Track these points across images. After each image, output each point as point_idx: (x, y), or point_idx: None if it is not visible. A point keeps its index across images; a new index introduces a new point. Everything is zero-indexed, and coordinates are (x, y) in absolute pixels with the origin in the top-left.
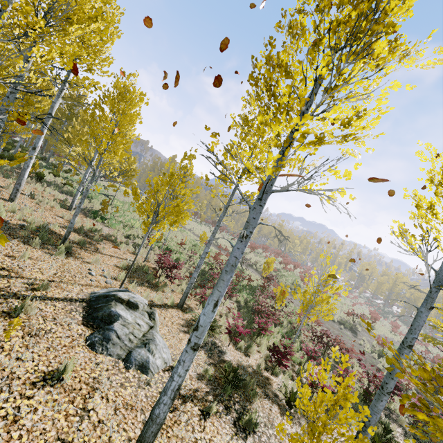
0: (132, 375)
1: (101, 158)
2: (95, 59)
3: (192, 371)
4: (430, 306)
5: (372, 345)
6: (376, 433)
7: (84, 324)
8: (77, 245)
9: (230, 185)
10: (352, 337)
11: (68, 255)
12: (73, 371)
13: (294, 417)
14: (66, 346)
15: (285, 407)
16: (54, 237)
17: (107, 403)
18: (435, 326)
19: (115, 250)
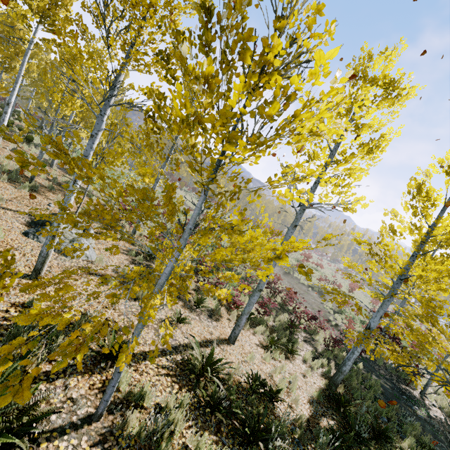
0: (53, 254)
1: (57, 110)
2: (55, 20)
3: (111, 268)
4: (295, 225)
5: (336, 305)
6: (274, 338)
7: (27, 225)
8: (46, 188)
9: (167, 135)
10: (317, 297)
11: (34, 192)
12: (4, 239)
13: (196, 312)
14: (4, 229)
15: (192, 306)
16: (25, 179)
17: (23, 256)
18: (387, 286)
19: (85, 199)
